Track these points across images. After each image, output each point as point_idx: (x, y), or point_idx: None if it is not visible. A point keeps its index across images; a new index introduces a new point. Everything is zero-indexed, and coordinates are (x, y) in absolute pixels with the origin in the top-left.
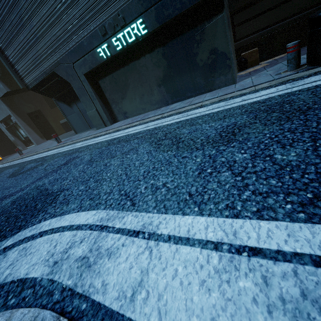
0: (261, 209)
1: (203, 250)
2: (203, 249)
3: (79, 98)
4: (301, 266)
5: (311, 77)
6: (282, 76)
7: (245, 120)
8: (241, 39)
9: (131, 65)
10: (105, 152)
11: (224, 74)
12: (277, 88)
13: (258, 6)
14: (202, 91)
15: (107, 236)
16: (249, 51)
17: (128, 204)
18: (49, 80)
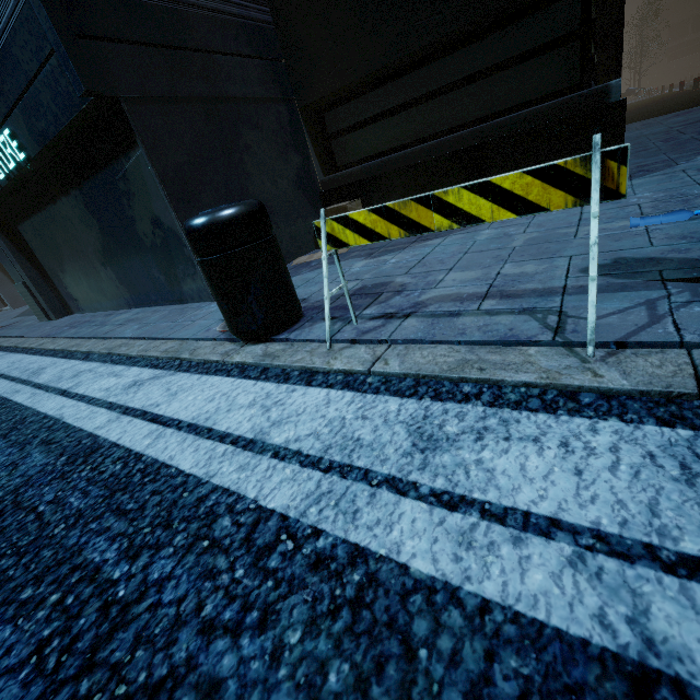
0: None
1: None
2: None
3: None
4: None
5: (183, 374)
6: (199, 336)
7: None
8: (344, 168)
9: (49, 212)
10: None
11: (191, 275)
12: (123, 380)
13: (368, 101)
14: (171, 298)
15: None
16: (338, 204)
17: None
18: None
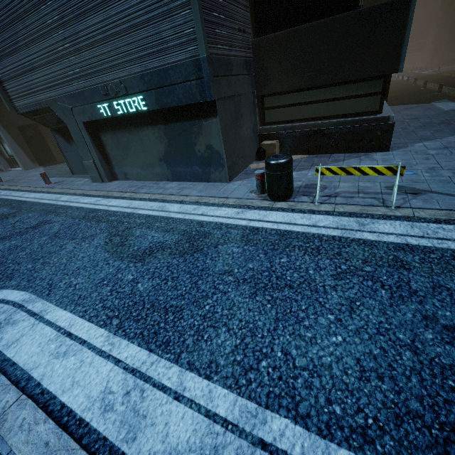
0: (94, 316)
1: (54, 330)
2: (54, 329)
3: (76, 144)
4: (76, 343)
5: (255, 210)
6: (247, 197)
7: (171, 242)
8: (269, 123)
9: (133, 130)
10: (73, 227)
11: (219, 171)
12: (229, 211)
13: (287, 97)
14: (200, 179)
15: (19, 313)
16: (269, 142)
17: (46, 293)
18: (45, 111)
